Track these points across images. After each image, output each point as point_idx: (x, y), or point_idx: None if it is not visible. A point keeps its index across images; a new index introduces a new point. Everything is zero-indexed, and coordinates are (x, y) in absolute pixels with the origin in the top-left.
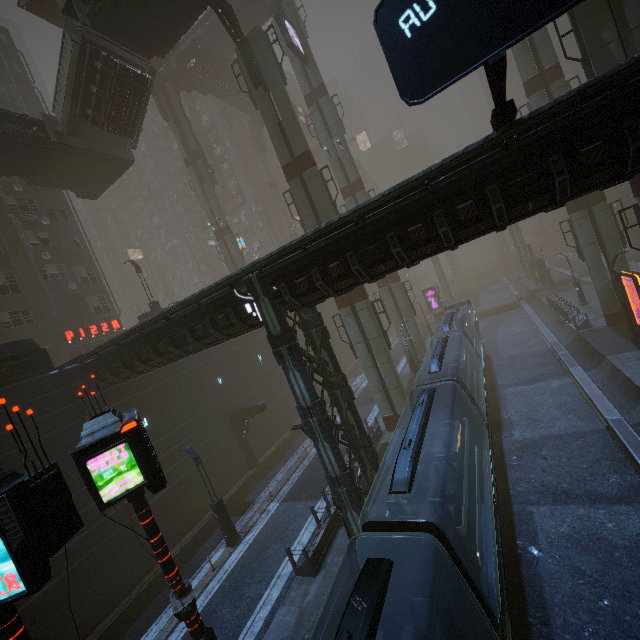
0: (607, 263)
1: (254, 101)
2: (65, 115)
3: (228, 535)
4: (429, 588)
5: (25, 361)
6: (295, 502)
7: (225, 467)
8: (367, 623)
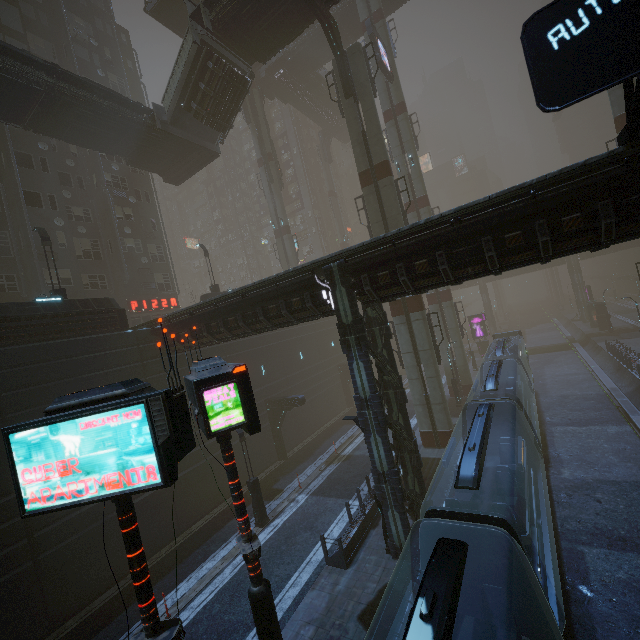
0: None
1: (342, 110)
2: (172, 106)
3: (259, 515)
4: (493, 584)
5: (107, 317)
6: (325, 497)
7: (256, 453)
8: (450, 588)
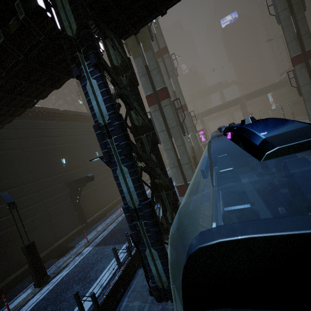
0: None
1: None
2: None
3: (35, 276)
4: None
5: None
6: (105, 246)
7: (59, 222)
8: None
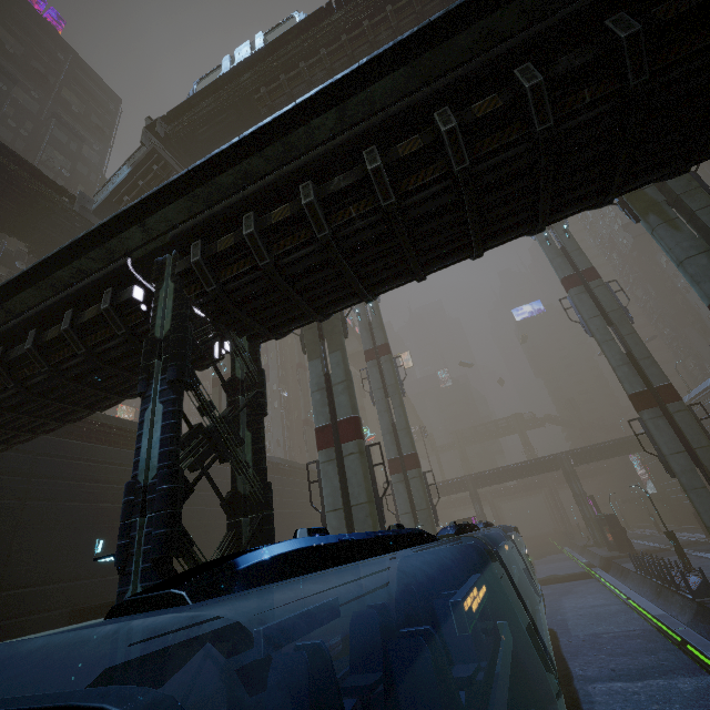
0: (709, 483)
1: None
2: (102, 198)
3: None
4: None
5: None
6: None
7: None
8: None
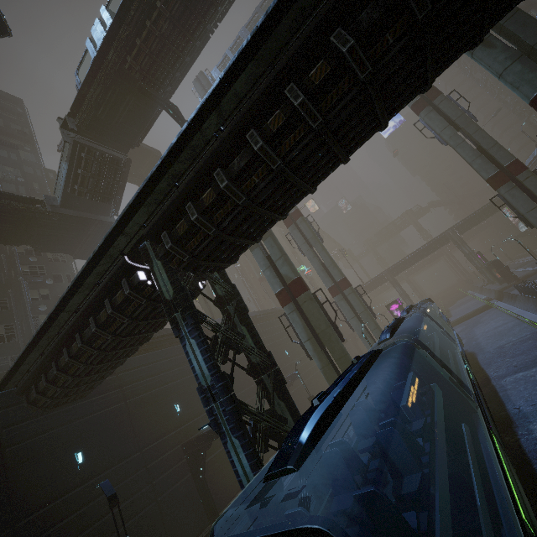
0: None
1: None
2: (61, 193)
3: None
4: None
5: None
6: None
7: (176, 520)
8: None
